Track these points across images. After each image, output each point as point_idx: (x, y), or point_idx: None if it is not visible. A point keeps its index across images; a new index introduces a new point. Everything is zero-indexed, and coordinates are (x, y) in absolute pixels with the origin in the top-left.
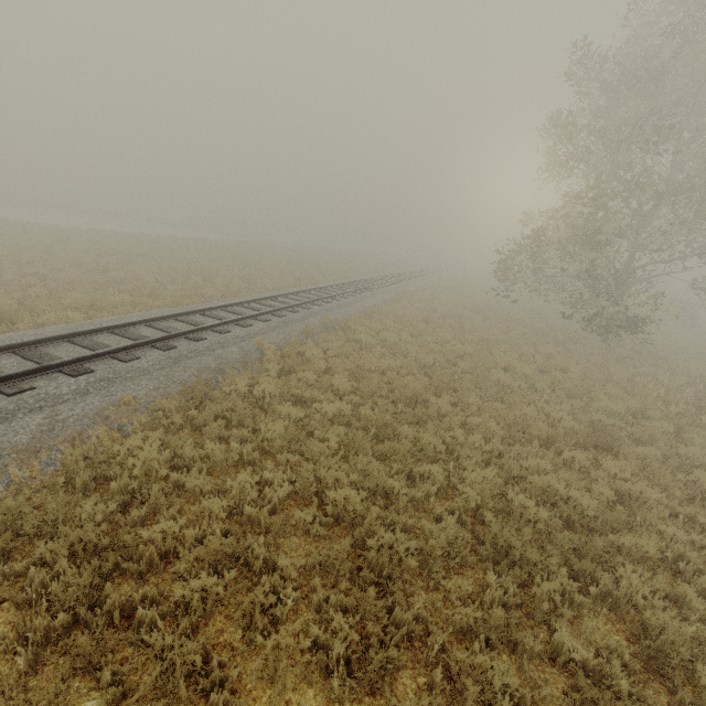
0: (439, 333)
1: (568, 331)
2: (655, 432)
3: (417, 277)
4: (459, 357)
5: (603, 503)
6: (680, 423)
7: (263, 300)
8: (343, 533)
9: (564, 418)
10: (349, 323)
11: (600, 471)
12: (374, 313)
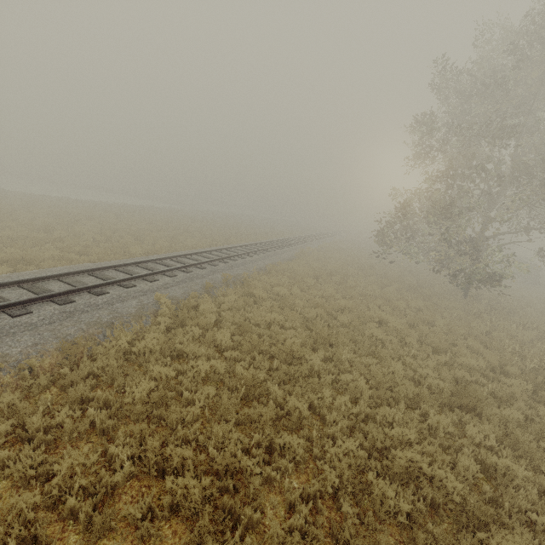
0: (325, 288)
1: (435, 287)
2: (515, 391)
3: (315, 240)
4: (340, 311)
5: (469, 480)
6: (536, 380)
7: (177, 257)
8: (180, 528)
9: (430, 375)
10: (248, 279)
11: (465, 439)
12: (272, 270)
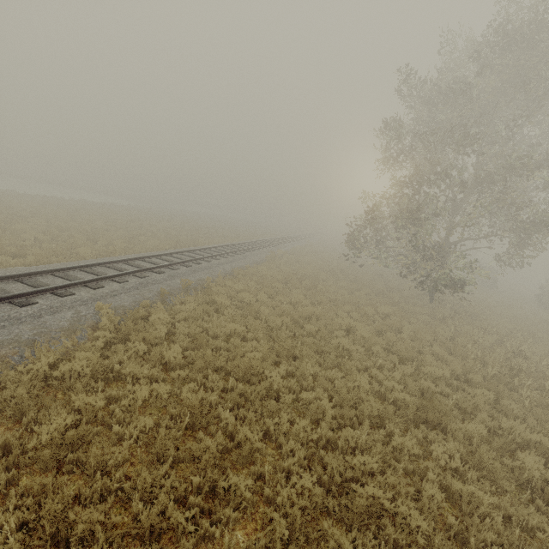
0: (293, 294)
1: (403, 292)
2: (478, 402)
3: (288, 242)
4: (307, 318)
5: (434, 511)
6: (498, 388)
7: (132, 260)
8: None
9: (396, 388)
10: (211, 284)
11: (430, 461)
12: (239, 274)
